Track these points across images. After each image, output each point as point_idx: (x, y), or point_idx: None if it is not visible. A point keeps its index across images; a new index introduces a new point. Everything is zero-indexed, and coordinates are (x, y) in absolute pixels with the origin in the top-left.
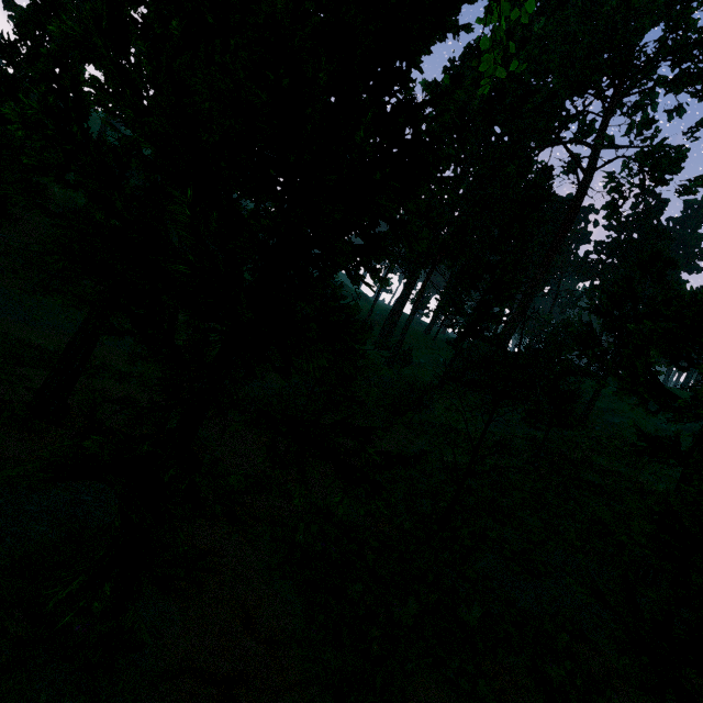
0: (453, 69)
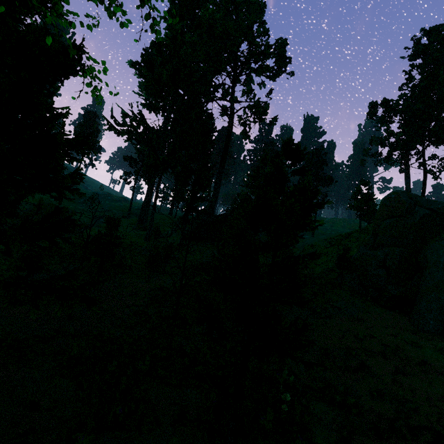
0: (146, 55)
